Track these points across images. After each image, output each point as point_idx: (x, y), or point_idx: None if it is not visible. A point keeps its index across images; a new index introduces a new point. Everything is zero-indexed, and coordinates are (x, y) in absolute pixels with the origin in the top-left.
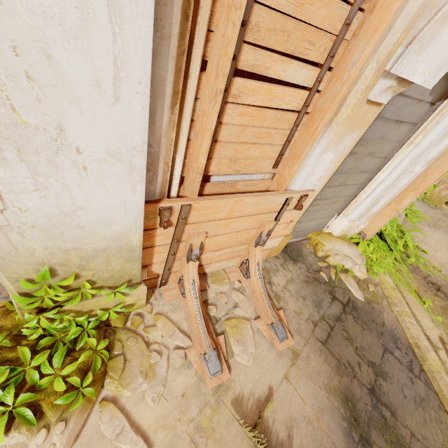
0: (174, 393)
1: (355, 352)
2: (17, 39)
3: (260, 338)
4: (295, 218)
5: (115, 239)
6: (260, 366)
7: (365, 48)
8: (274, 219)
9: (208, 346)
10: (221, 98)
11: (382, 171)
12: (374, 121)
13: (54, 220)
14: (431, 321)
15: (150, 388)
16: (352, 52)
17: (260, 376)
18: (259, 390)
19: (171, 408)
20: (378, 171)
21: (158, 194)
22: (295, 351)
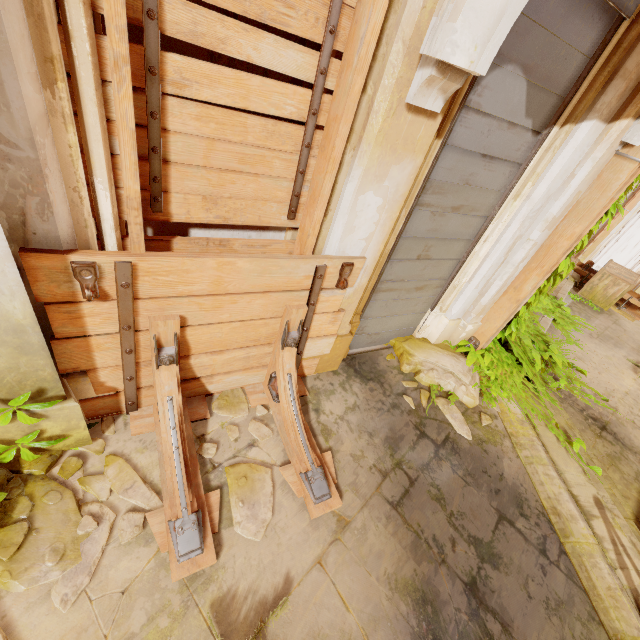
0: (108, 589)
1: (448, 521)
2: None
3: (284, 496)
4: (347, 305)
5: None
6: (275, 542)
7: (372, 12)
8: (307, 303)
9: (184, 507)
10: (129, 72)
11: (484, 238)
12: (441, 151)
13: None
14: (582, 473)
15: (63, 579)
16: (359, 23)
17: (273, 560)
18: (266, 583)
19: (96, 615)
20: (478, 238)
21: (70, 242)
22: (343, 519)
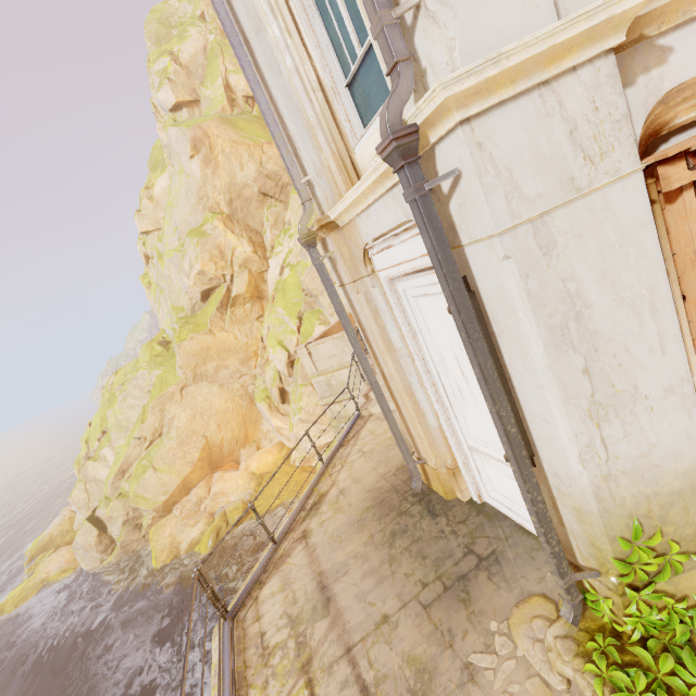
0: None
1: None
2: (615, 351)
3: None
4: None
5: (686, 476)
6: None
7: None
8: None
9: None
10: None
11: None
12: None
13: (636, 463)
14: None
15: None
16: None
17: None
18: None
19: None
20: None
21: None
22: None
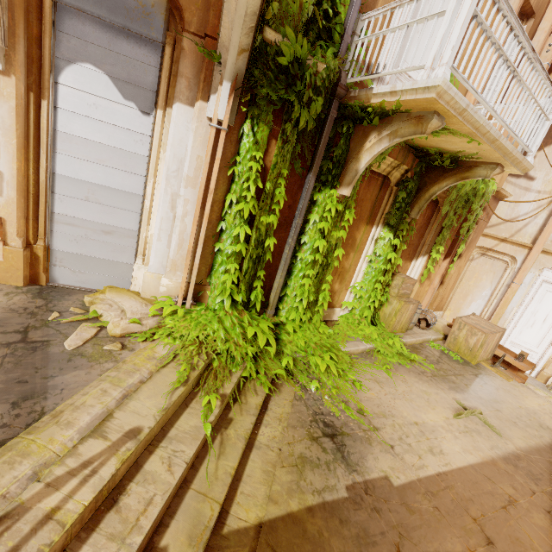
0: None
1: None
2: None
3: None
4: (6, 215)
5: None
6: None
7: None
8: None
9: None
10: None
11: (150, 195)
12: (52, 109)
13: None
14: (159, 408)
15: None
16: None
17: None
18: None
19: None
20: (143, 194)
21: None
22: None
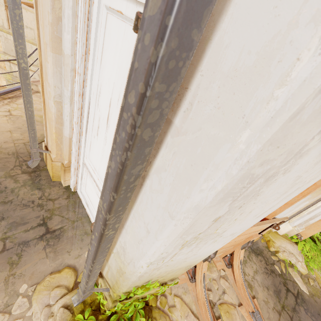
0: None
1: None
2: (246, 210)
3: None
4: None
5: (191, 262)
6: None
7: None
8: (258, 233)
9: None
10: None
11: None
12: None
13: (178, 261)
14: None
15: None
16: None
17: None
18: None
19: None
20: (320, 200)
21: None
22: None
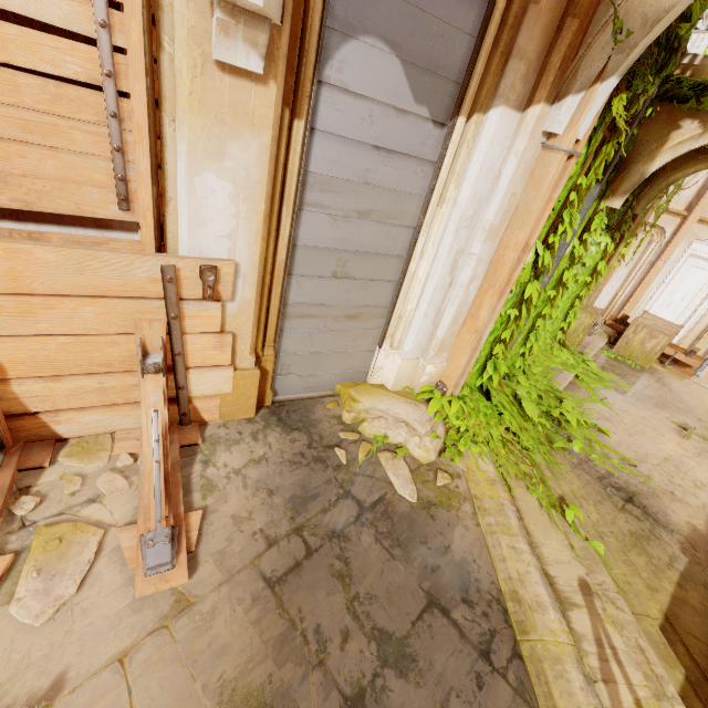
0: None
1: (347, 606)
2: None
3: (109, 566)
4: (237, 327)
5: None
6: (64, 629)
7: None
8: (166, 317)
9: None
10: None
11: (419, 255)
12: (309, 135)
13: None
14: (568, 547)
15: None
16: None
17: (49, 655)
18: (20, 689)
19: None
20: (410, 254)
21: None
22: (186, 599)
